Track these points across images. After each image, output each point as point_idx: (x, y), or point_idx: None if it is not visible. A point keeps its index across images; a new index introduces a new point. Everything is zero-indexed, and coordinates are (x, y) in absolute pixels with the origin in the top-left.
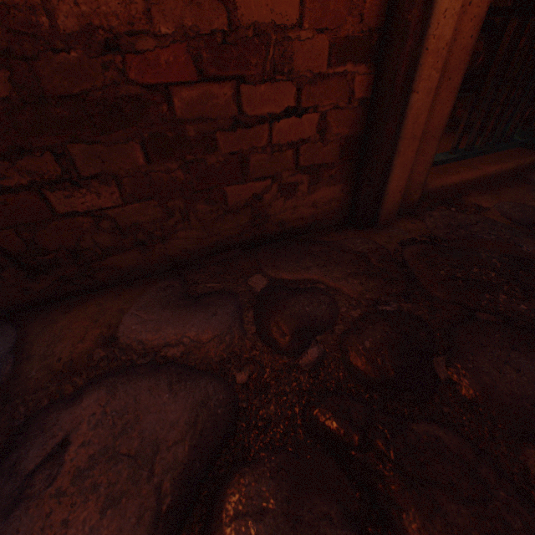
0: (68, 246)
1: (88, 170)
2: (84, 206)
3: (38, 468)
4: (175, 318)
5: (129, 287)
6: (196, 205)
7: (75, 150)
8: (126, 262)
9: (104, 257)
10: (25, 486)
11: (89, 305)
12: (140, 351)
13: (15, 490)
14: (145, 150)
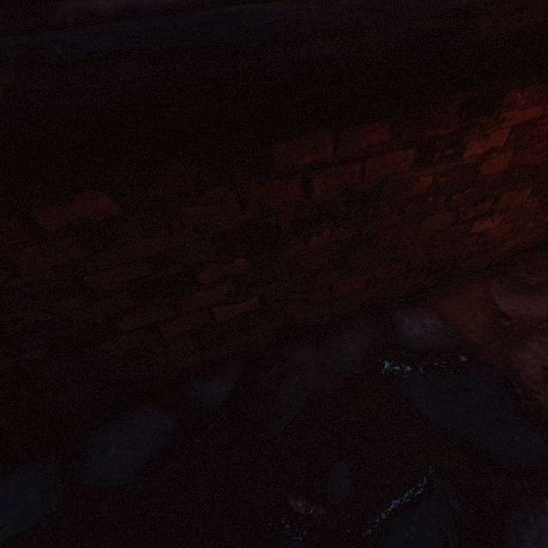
0: (455, 254)
1: (499, 206)
2: (480, 229)
3: (545, 379)
4: (533, 301)
5: (465, 282)
6: (527, 223)
7: (503, 195)
8: (469, 264)
9: (463, 261)
10: (547, 387)
11: (450, 294)
12: (532, 321)
13: (544, 388)
14: (530, 191)
